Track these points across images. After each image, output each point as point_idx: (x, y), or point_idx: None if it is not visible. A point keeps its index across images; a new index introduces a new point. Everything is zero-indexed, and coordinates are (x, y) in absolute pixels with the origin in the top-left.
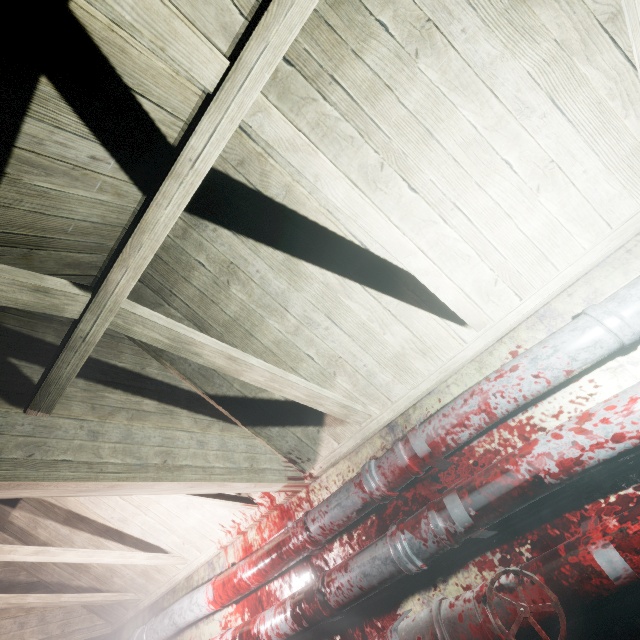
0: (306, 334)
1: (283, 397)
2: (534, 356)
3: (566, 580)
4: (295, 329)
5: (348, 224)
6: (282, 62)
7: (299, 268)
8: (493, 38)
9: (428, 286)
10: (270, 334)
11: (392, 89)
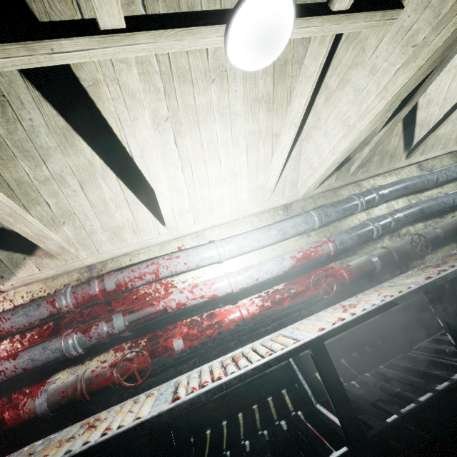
0: (54, 187)
1: (1, 224)
2: (189, 254)
3: (158, 353)
4: (45, 179)
5: (129, 136)
6: (140, 2)
7: (74, 140)
8: (243, 105)
9: (159, 201)
10: (16, 172)
11: (194, 85)
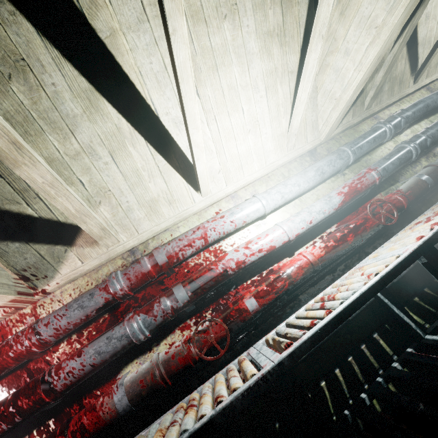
0: (85, 162)
1: (38, 213)
2: (232, 212)
3: (232, 317)
4: (75, 154)
5: (151, 91)
6: None
7: (99, 103)
8: (257, 42)
9: (195, 155)
10: (45, 149)
11: (207, 25)
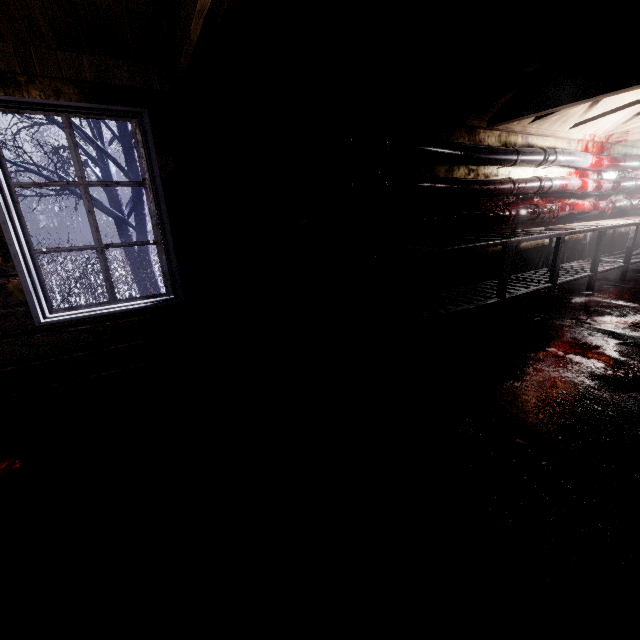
0: None
1: None
2: None
3: None
4: None
5: None
6: None
7: None
8: None
9: None
10: None
11: None
